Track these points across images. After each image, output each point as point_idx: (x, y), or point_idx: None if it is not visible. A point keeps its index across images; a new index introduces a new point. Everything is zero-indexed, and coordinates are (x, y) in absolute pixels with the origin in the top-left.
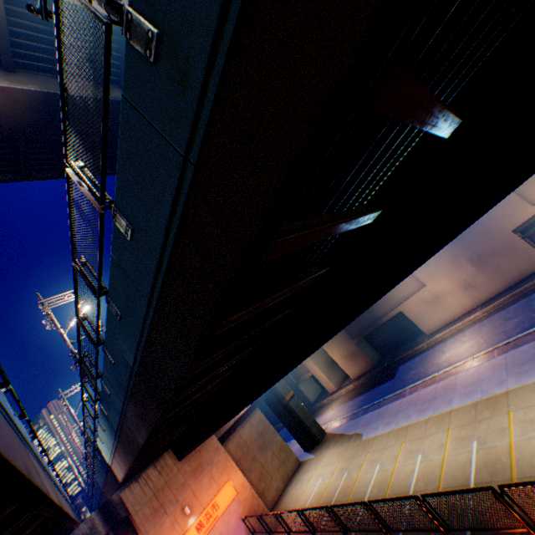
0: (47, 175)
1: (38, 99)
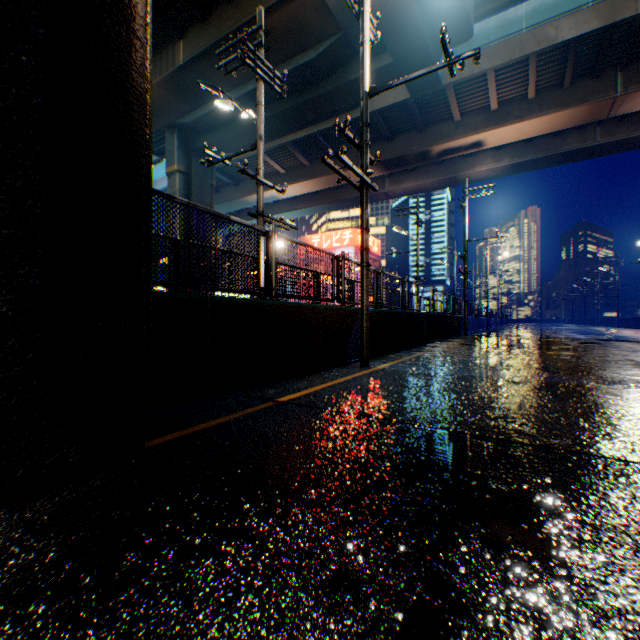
0: None
1: (505, 167)
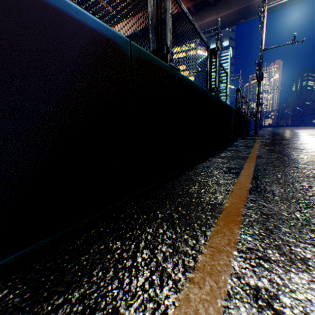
0: (294, 3)
1: None
